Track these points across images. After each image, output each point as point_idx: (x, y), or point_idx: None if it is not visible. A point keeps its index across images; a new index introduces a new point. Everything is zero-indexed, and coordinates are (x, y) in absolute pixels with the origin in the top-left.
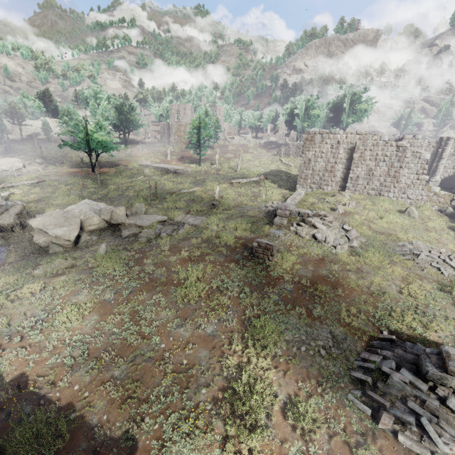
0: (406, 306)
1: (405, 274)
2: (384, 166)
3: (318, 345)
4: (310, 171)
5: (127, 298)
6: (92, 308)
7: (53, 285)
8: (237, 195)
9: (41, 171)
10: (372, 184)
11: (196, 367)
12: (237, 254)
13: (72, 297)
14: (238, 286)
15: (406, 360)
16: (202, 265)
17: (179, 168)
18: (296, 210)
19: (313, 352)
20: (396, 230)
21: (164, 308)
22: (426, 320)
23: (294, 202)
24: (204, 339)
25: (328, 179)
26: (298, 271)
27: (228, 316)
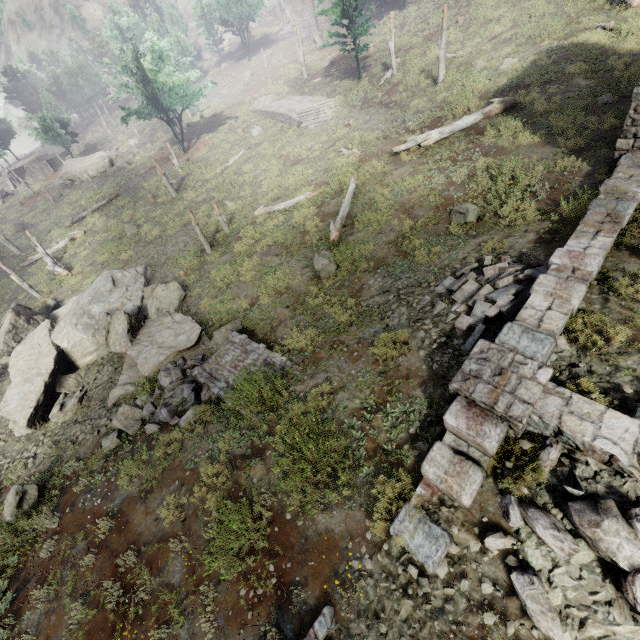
0: None
1: None
2: None
3: None
4: None
5: None
6: None
7: None
8: (394, 208)
9: (125, 170)
10: None
11: None
12: (241, 638)
13: None
14: None
15: None
16: None
17: (310, 108)
18: (543, 418)
19: None
20: None
21: None
22: None
23: (563, 310)
24: None
25: None
26: None
27: None
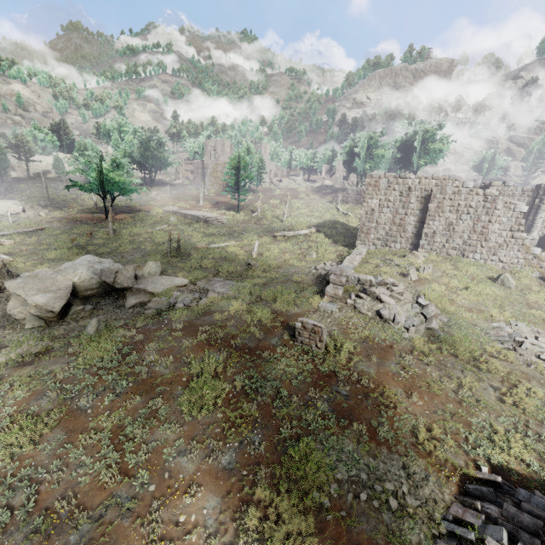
0: (511, 423)
1: (505, 370)
2: (468, 219)
3: (385, 490)
4: (373, 224)
5: (112, 405)
6: (57, 420)
7: (12, 381)
8: (280, 252)
9: (43, 217)
10: (453, 242)
11: (198, 529)
12: (273, 336)
13: (32, 402)
14: (272, 386)
15: (522, 526)
16: (225, 353)
17: (212, 216)
18: (354, 276)
19: (379, 504)
20: (487, 305)
21: (163, 421)
22: (542, 447)
23: (353, 264)
24: (215, 476)
25: (397, 234)
26: (357, 364)
27: (254, 437)
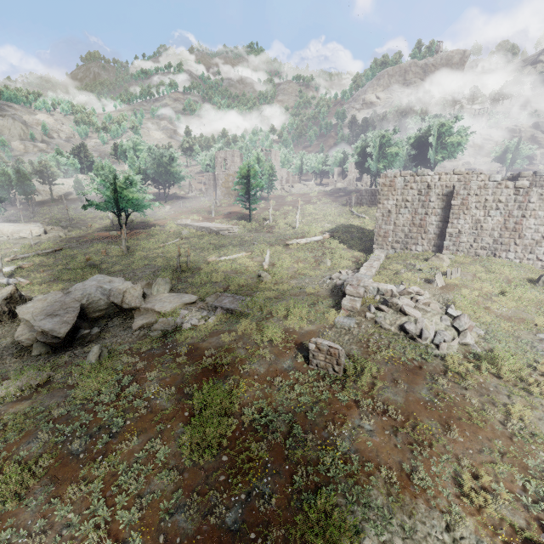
0: None
1: None
2: (497, 215)
3: None
4: (391, 226)
5: (106, 448)
6: (46, 468)
7: (6, 420)
8: (293, 261)
9: (63, 237)
10: (482, 241)
11: None
12: (285, 359)
13: (22, 446)
14: (285, 420)
15: None
16: (232, 380)
17: (224, 227)
18: (373, 286)
19: None
20: (530, 312)
21: (161, 467)
22: None
23: (371, 272)
24: (218, 540)
25: (417, 236)
26: (381, 391)
27: (264, 487)
